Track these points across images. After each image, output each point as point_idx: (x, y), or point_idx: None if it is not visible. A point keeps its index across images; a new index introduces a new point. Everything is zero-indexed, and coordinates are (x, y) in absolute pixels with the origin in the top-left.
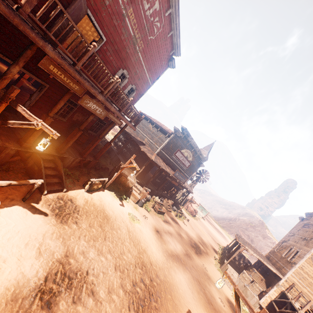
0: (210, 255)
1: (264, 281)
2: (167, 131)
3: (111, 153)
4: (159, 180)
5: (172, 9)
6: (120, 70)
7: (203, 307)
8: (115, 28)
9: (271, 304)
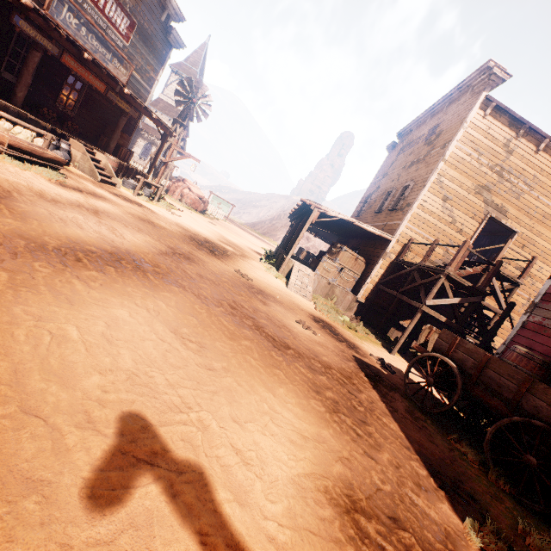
0: (252, 258)
1: (360, 262)
2: None
3: None
4: None
5: None
6: None
7: (262, 377)
8: None
9: (377, 292)
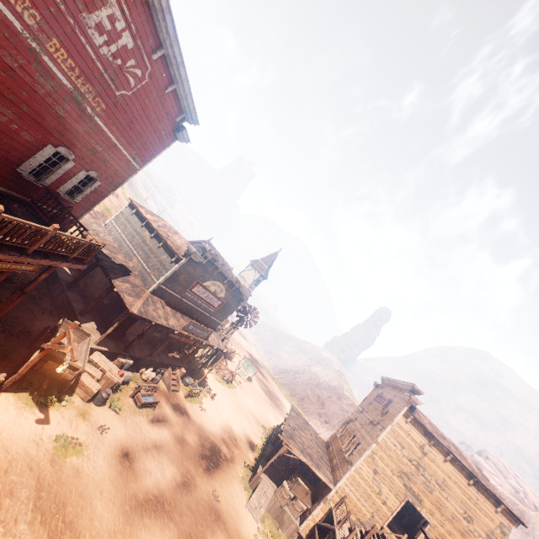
0: (238, 459)
1: (310, 495)
2: (174, 252)
3: (55, 284)
4: (161, 334)
5: (167, 49)
6: (46, 148)
7: None
8: (14, 72)
9: (313, 530)
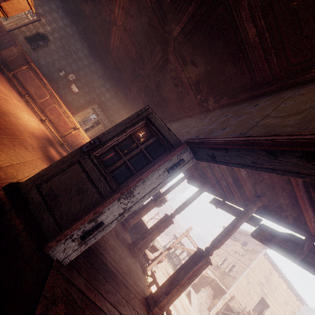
0: None
1: (213, 295)
2: None
3: None
4: None
5: None
6: None
7: None
8: None
9: (218, 314)
